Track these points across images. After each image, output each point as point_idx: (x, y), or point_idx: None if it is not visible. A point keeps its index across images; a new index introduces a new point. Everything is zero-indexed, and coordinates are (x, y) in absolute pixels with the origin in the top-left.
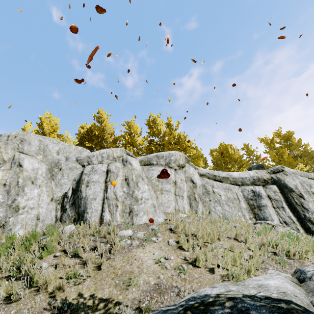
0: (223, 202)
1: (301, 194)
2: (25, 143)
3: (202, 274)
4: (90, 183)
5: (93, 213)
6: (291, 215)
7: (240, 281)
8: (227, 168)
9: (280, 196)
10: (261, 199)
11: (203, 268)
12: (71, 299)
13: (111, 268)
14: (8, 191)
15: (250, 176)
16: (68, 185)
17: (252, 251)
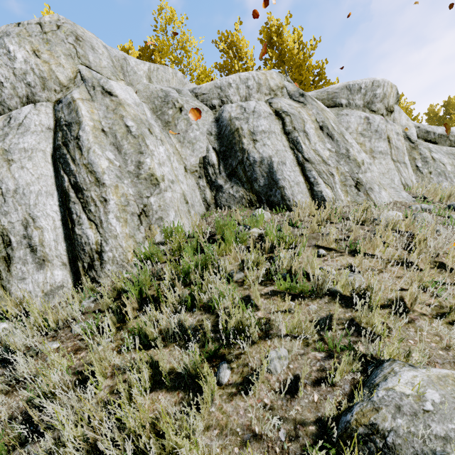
0: (450, 176)
1: None
2: (85, 46)
3: None
4: (258, 135)
5: (293, 187)
6: None
7: None
8: None
9: None
10: None
11: None
12: None
13: None
14: (116, 145)
15: None
16: (203, 143)
17: None
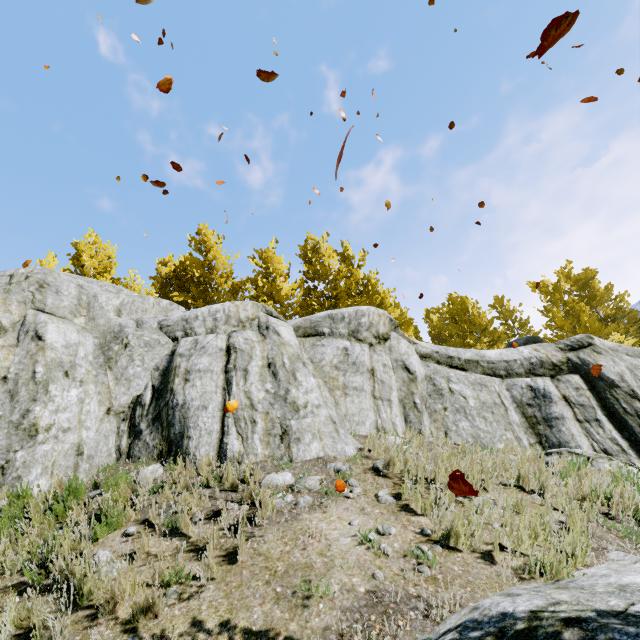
0: (473, 413)
1: (635, 392)
2: (49, 291)
3: (469, 565)
4: (193, 373)
5: (203, 437)
6: (617, 435)
7: (561, 579)
8: (467, 345)
9: (590, 398)
10: (550, 404)
11: (467, 552)
12: (176, 635)
13: (260, 559)
14: (13, 392)
15: (524, 358)
16: (143, 380)
17: (562, 513)
